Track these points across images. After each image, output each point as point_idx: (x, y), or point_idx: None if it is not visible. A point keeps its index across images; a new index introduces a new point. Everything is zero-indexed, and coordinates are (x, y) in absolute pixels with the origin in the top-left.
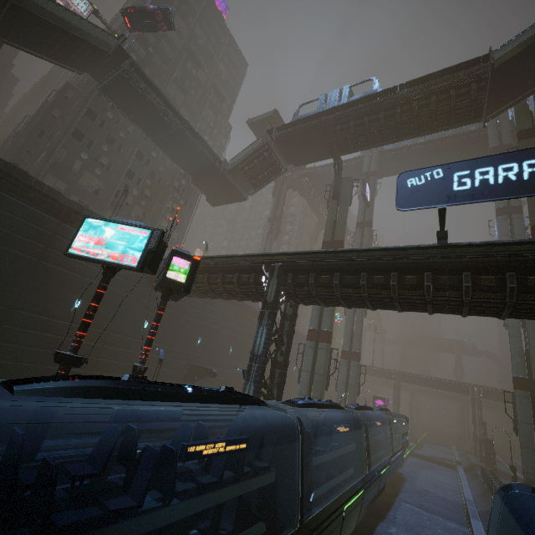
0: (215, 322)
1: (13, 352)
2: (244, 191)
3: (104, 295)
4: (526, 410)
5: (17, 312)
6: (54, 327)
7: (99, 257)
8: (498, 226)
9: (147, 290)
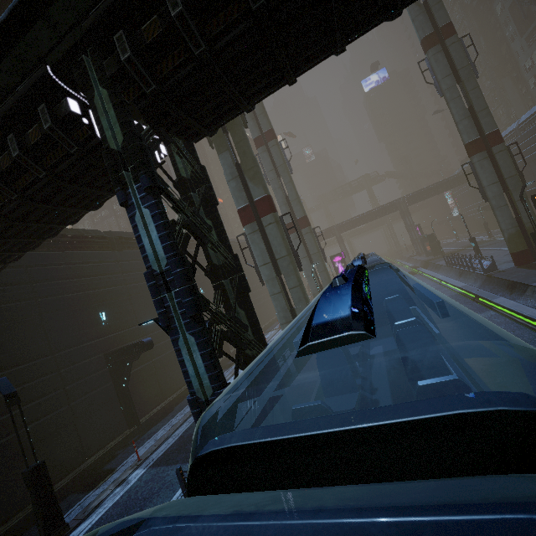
0: (110, 281)
1: None
2: None
3: None
4: (489, 172)
5: None
6: None
7: None
8: None
9: None
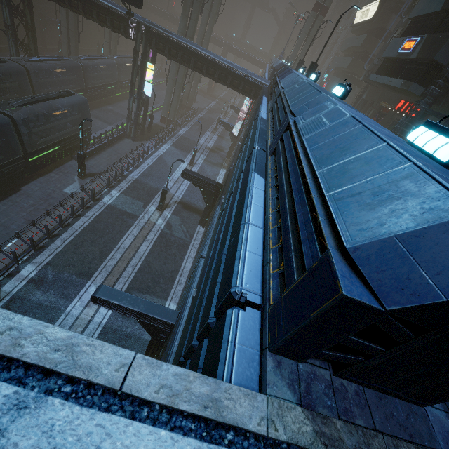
0: None
1: None
2: None
3: None
4: None
5: None
6: None
7: None
8: None
9: None
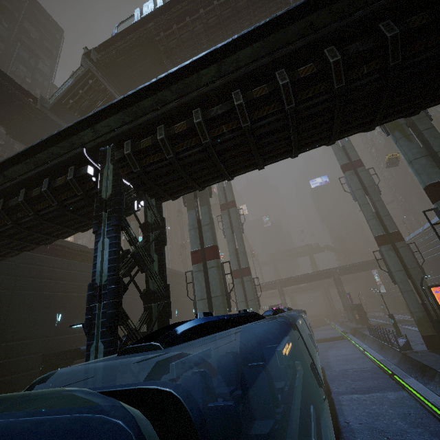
0: (78, 288)
1: None
2: None
3: None
4: (394, 260)
5: None
6: None
7: None
8: None
9: None
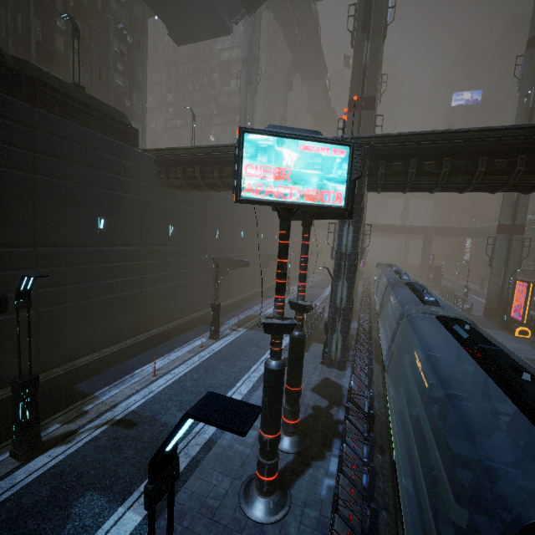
0: (227, 210)
1: (64, 294)
2: (227, 16)
3: (124, 206)
4: (502, 249)
5: (45, 250)
6: (91, 256)
7: (288, 198)
8: (526, 63)
9: (162, 189)
